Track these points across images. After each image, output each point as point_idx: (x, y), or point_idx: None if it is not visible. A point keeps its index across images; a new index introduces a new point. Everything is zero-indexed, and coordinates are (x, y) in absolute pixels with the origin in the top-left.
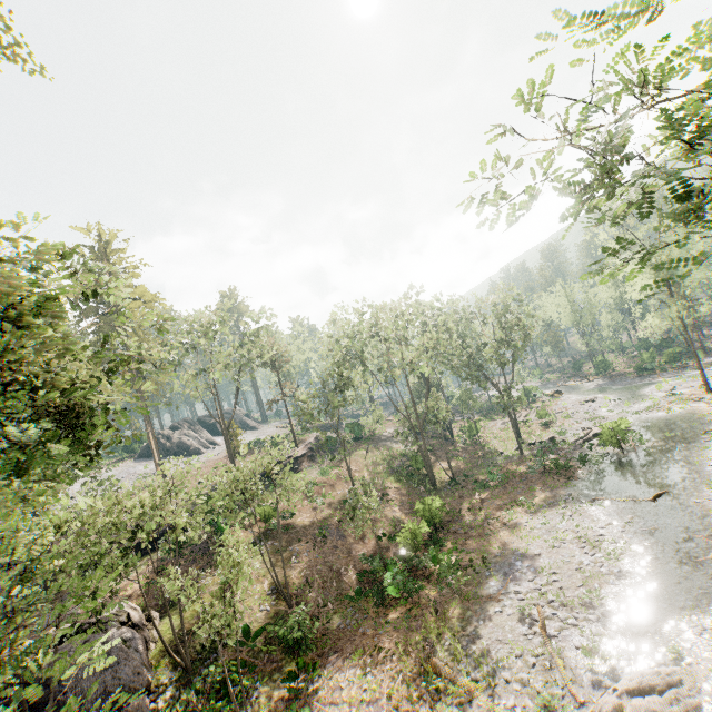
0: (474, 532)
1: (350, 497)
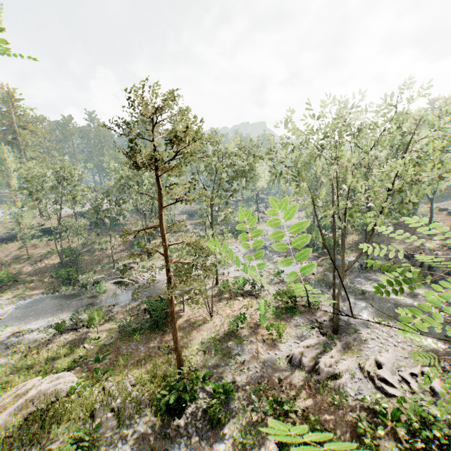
0: (0, 292)
1: (30, 256)
